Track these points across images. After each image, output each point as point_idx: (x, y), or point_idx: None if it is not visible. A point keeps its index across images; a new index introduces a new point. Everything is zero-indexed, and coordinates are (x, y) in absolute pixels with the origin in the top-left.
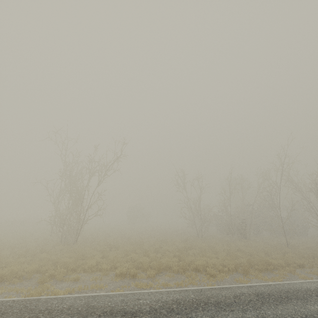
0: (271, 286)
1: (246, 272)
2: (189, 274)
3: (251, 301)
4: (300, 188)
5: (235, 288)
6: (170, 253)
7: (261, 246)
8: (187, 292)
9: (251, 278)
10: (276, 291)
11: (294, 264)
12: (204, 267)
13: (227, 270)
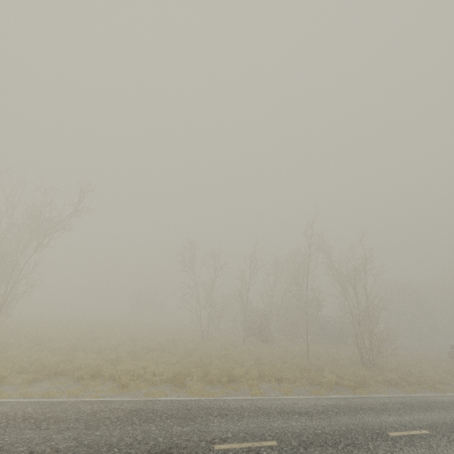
0: (180, 402)
1: (182, 383)
2: (87, 381)
3: (104, 418)
4: (340, 278)
5: (119, 403)
6: (114, 354)
7: (272, 353)
8: (33, 404)
9: (179, 391)
10: (172, 408)
11: (271, 377)
12: (130, 374)
13: (157, 380)
